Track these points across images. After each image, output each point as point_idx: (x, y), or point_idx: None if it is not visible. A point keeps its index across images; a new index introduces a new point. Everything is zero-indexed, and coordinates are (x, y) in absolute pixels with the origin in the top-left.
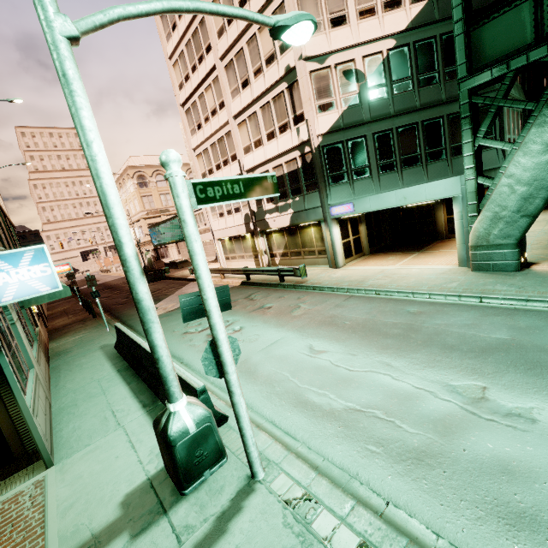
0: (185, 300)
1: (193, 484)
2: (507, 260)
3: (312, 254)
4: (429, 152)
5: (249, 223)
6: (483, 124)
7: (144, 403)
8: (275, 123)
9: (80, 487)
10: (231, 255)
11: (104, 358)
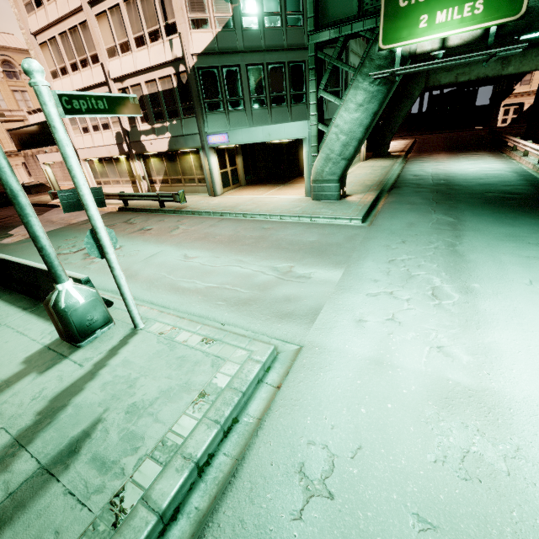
0: (63, 195)
1: (88, 339)
2: (332, 192)
3: (192, 182)
4: (293, 94)
5: (122, 144)
6: (323, 78)
7: (24, 307)
8: (144, 27)
9: None
10: (104, 180)
11: None
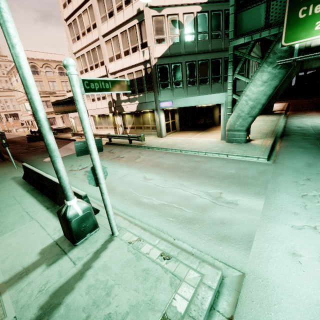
0: (77, 144)
1: (81, 240)
2: (241, 138)
3: (148, 129)
4: (213, 77)
5: (111, 107)
6: (238, 66)
7: (47, 207)
8: (129, 45)
9: (11, 249)
10: (99, 126)
11: (15, 184)
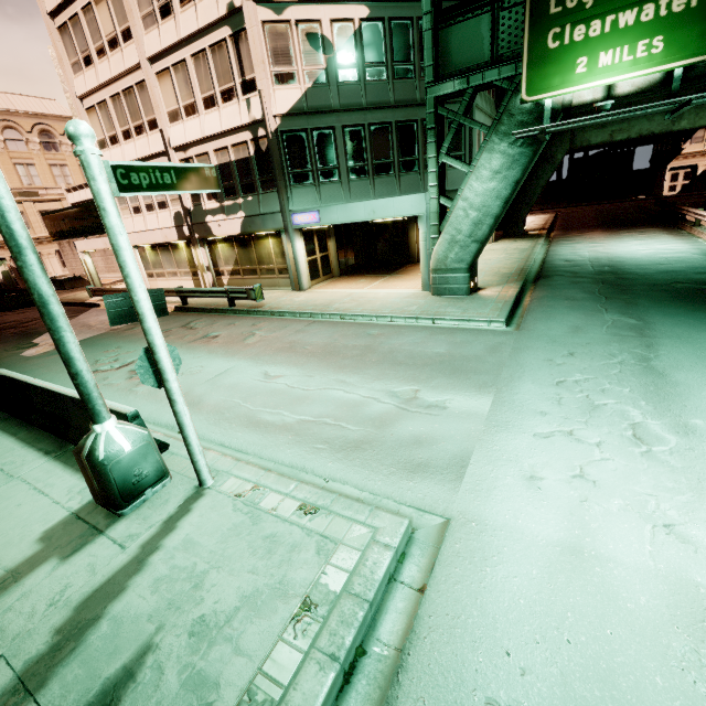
0: (111, 301)
1: (133, 503)
2: (460, 285)
3: (271, 273)
4: (402, 161)
5: (182, 227)
6: (446, 140)
7: (46, 451)
8: (215, 85)
9: None
10: (157, 271)
11: None
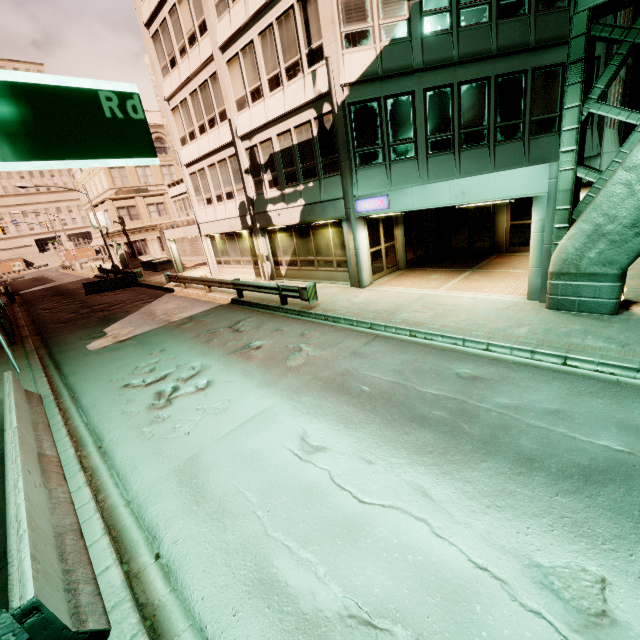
0: None
1: None
2: (601, 298)
3: (328, 266)
4: (500, 127)
5: (246, 216)
6: (602, 76)
7: None
8: (280, 62)
9: None
10: (224, 258)
11: None
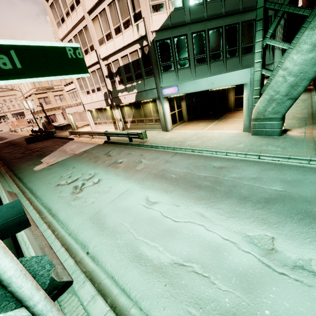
0: None
1: None
2: (274, 128)
3: (151, 122)
4: (228, 50)
5: (108, 99)
6: (271, 27)
7: None
8: (120, 20)
9: None
10: (98, 121)
11: None
